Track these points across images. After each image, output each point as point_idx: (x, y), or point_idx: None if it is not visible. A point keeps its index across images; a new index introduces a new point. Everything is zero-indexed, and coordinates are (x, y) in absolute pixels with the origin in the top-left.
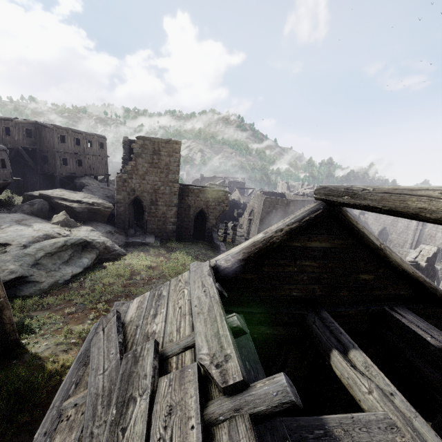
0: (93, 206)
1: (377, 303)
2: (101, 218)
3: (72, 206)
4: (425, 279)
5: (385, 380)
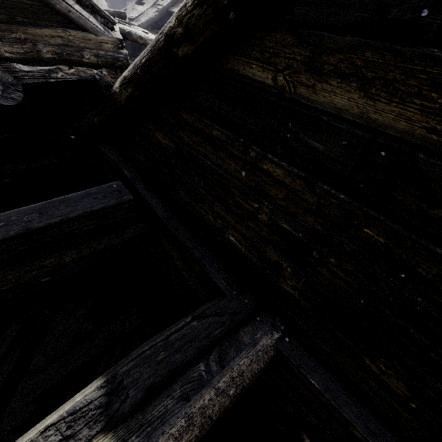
0: None
1: None
2: None
3: None
4: None
5: None
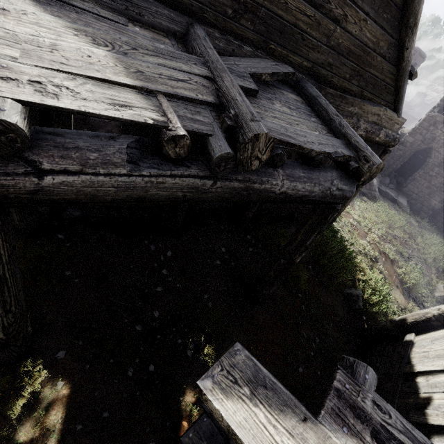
0: None
1: None
2: None
3: None
4: None
5: None
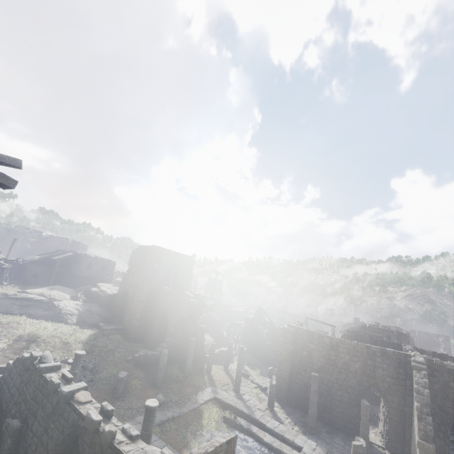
0: (100, 292)
1: None
2: (100, 302)
3: (91, 289)
4: None
5: None
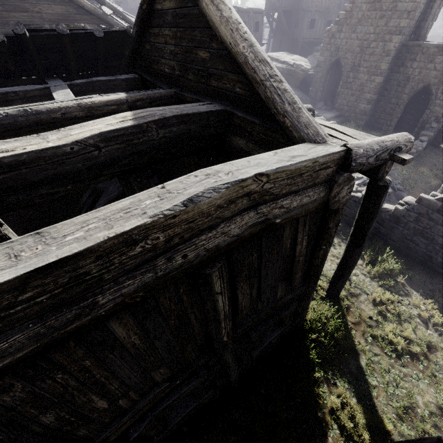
0: (292, 68)
1: (215, 100)
2: (294, 82)
3: (276, 66)
4: (247, 60)
5: (97, 98)
